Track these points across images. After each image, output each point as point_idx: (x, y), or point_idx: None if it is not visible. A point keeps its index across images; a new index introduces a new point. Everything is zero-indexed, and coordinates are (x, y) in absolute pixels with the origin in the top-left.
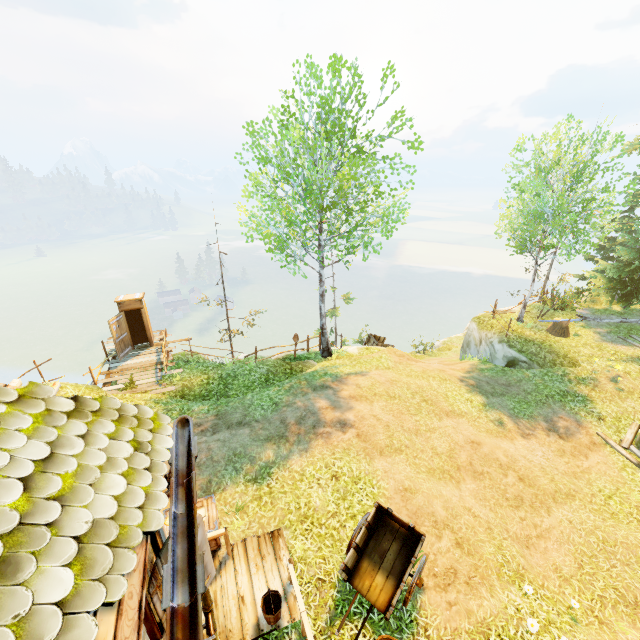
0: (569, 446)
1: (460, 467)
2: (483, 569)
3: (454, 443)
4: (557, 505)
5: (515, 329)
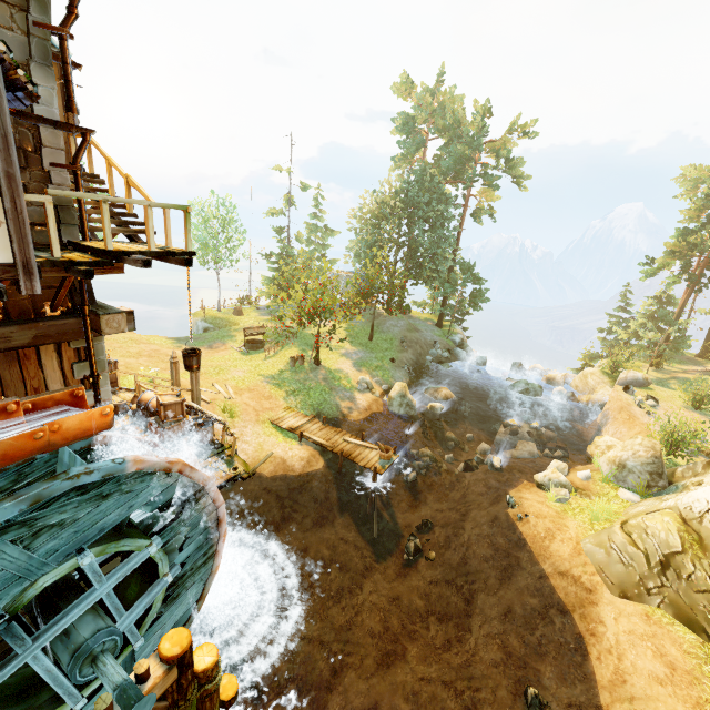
0: (214, 351)
1: (142, 355)
2: (135, 370)
3: (143, 350)
4: None
5: (213, 314)
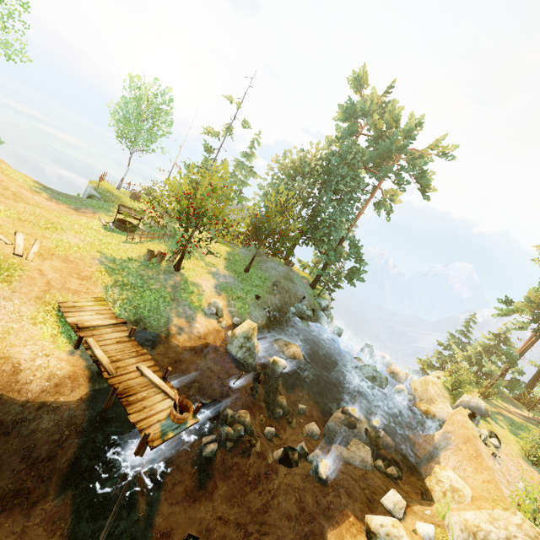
0: (75, 213)
1: None
2: None
3: None
4: (26, 204)
5: (109, 188)
